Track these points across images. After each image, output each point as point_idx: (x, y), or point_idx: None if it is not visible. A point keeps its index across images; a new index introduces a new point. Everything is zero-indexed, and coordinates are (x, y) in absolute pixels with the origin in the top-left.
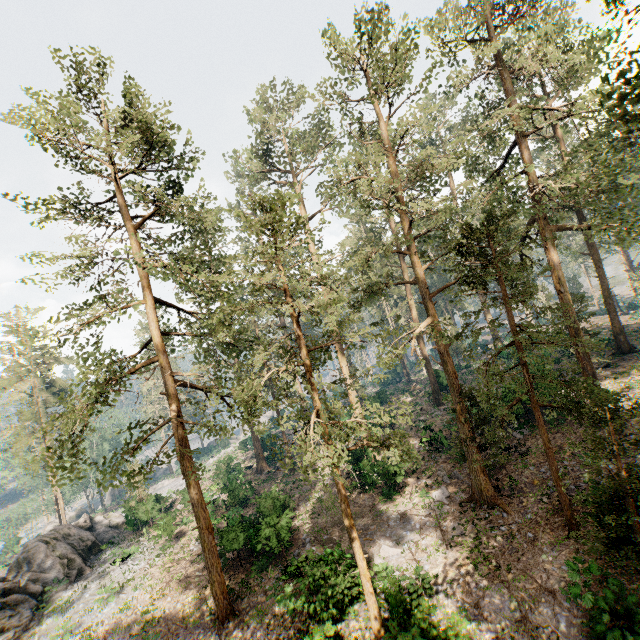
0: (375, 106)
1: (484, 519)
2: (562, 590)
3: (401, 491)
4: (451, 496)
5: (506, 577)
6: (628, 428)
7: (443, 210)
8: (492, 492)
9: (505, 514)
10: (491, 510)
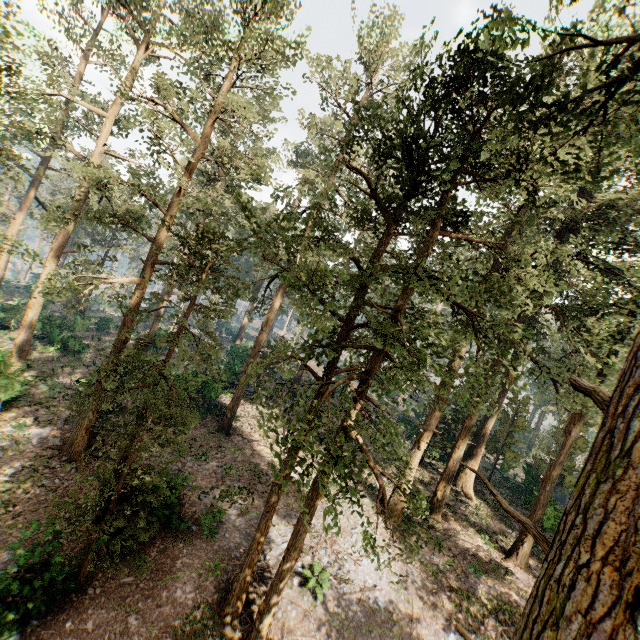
0: (235, 64)
1: (51, 468)
2: (39, 543)
3: (3, 415)
4: (47, 439)
5: (5, 522)
6: (229, 443)
7: (208, 202)
8: (81, 449)
9: (74, 470)
10: (66, 463)
